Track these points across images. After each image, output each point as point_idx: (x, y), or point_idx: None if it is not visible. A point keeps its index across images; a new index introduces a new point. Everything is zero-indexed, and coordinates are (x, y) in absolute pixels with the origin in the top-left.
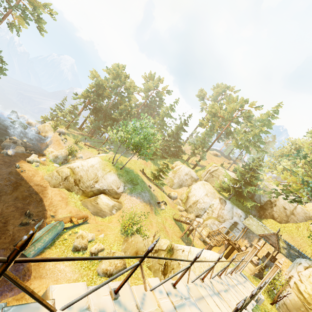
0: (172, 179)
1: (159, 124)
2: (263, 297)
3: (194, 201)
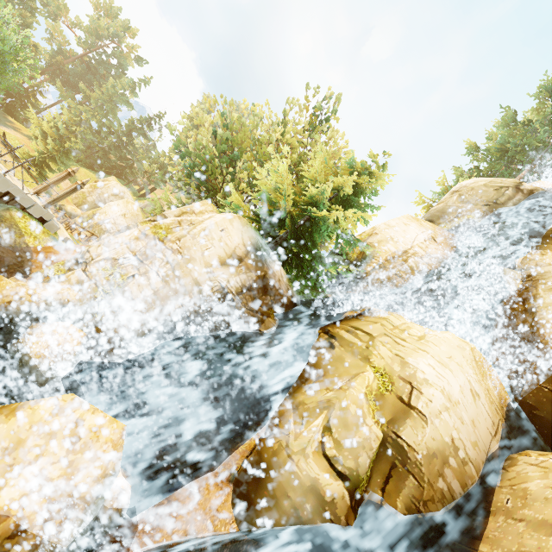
0: (85, 195)
1: (101, 106)
2: (68, 237)
3: (102, 220)
